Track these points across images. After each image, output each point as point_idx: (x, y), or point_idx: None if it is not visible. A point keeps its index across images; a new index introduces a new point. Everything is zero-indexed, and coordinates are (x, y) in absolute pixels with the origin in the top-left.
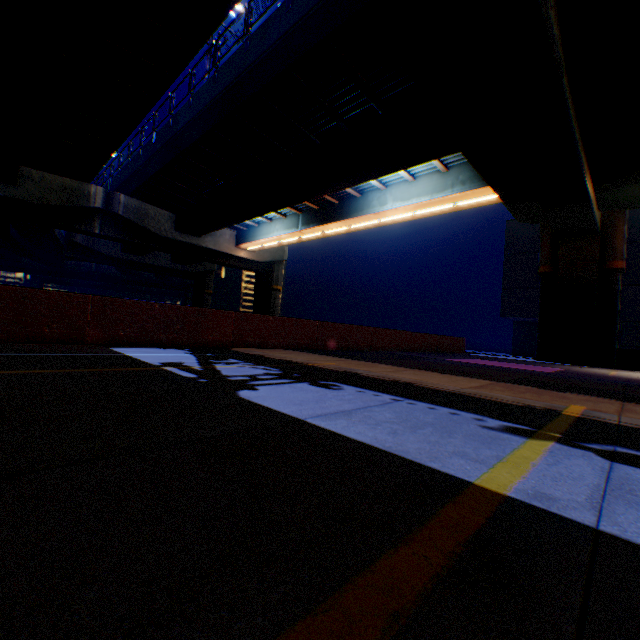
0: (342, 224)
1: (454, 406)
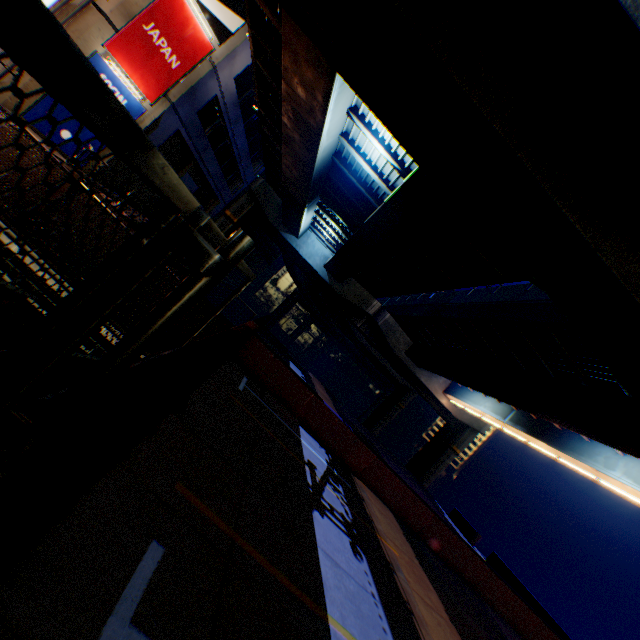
0: (550, 448)
1: (396, 634)
